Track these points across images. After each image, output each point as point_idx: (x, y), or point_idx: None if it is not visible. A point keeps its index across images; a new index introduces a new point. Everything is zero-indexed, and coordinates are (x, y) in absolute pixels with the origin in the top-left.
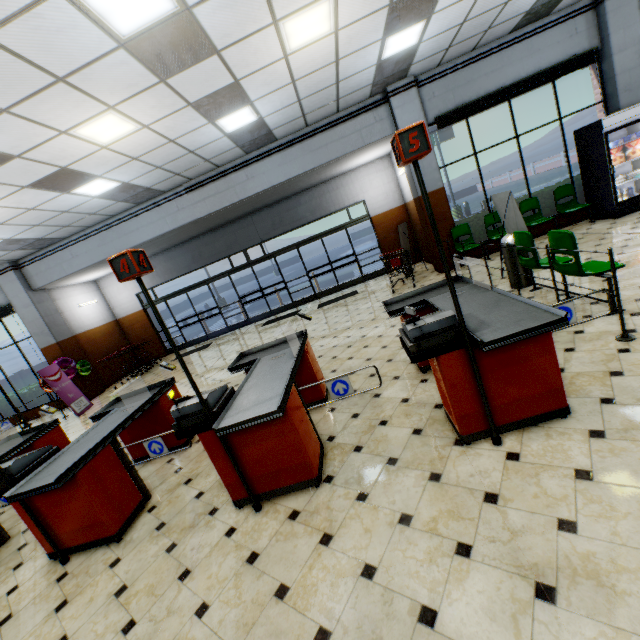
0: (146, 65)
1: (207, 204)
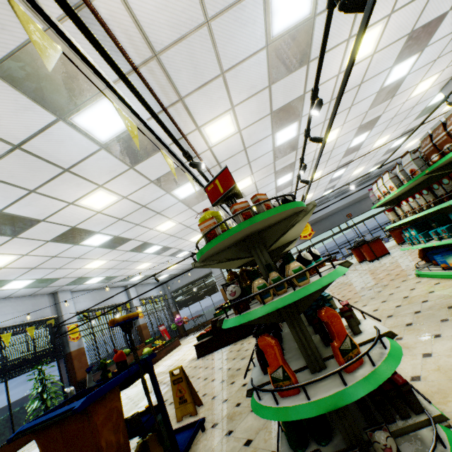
0: (383, 154)
1: (343, 201)
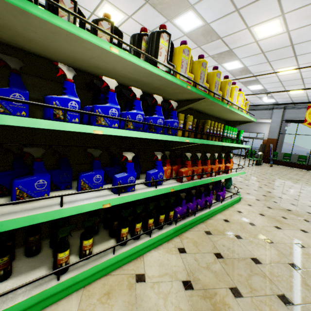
0: None
1: None
